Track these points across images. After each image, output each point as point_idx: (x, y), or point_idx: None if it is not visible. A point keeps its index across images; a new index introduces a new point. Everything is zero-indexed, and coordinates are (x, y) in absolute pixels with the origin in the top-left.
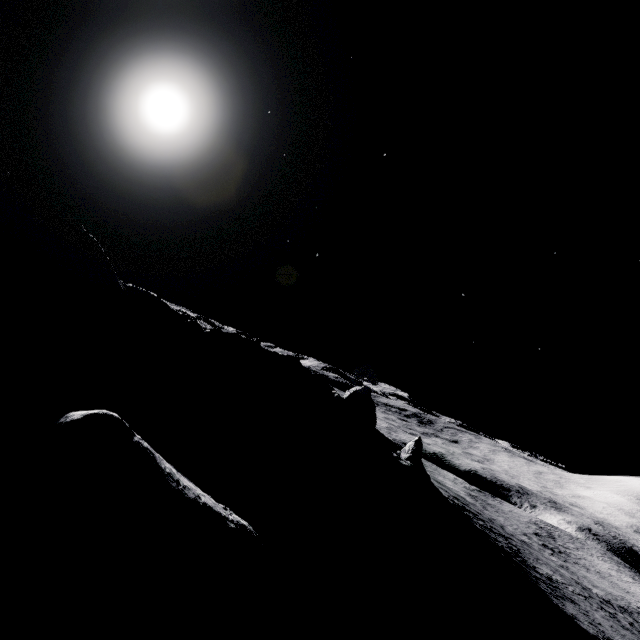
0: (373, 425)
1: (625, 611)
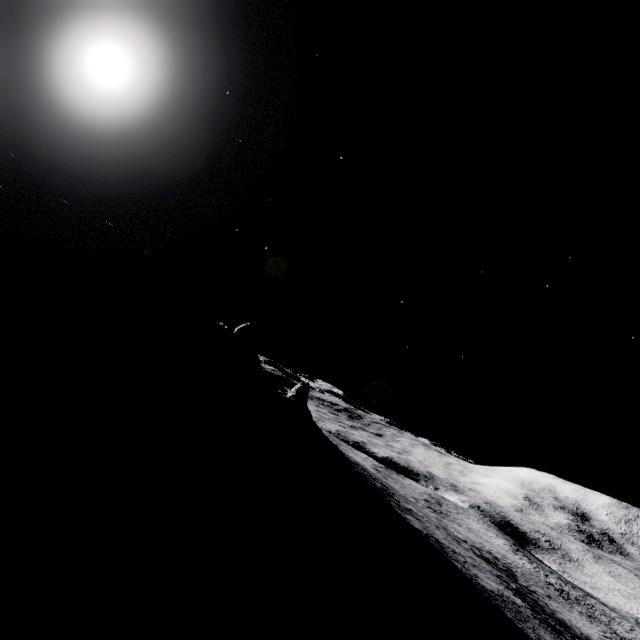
0: (255, 355)
1: (476, 548)
